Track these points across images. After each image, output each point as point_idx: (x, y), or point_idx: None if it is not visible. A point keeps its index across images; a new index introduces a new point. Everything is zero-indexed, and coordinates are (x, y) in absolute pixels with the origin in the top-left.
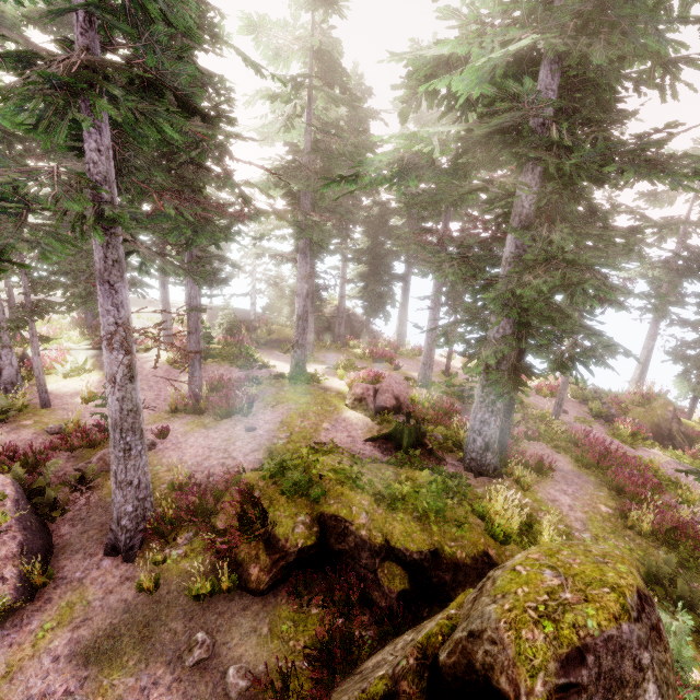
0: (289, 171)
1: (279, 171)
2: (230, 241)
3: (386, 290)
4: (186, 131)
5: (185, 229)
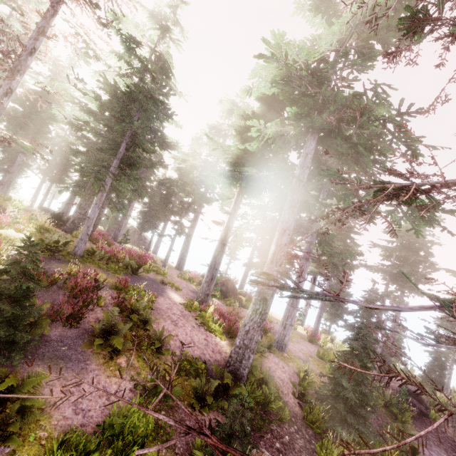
0: (86, 139)
1: (80, 137)
2: (23, 134)
3: (152, 220)
4: (17, 100)
5: (2, 121)
